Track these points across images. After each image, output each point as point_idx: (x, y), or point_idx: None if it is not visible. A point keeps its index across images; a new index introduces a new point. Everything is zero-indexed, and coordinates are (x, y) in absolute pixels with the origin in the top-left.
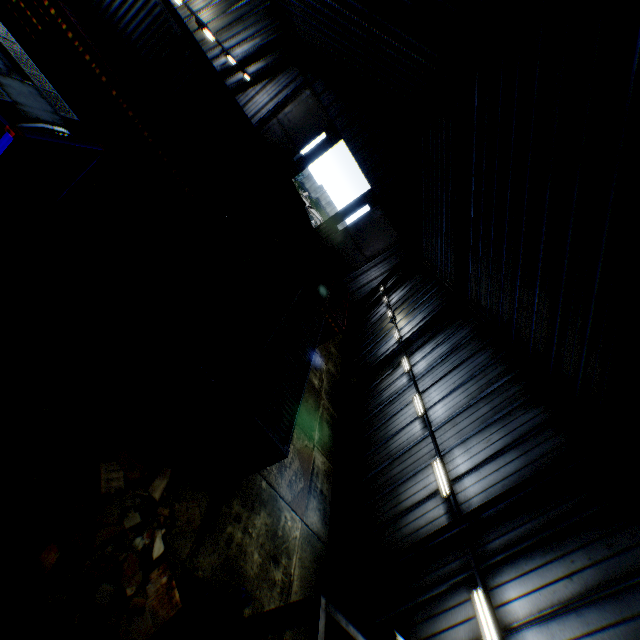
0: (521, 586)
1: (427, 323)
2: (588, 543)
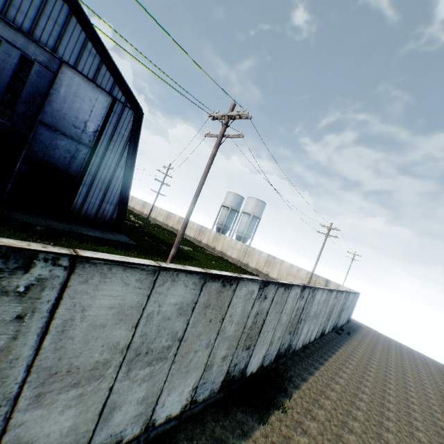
0: None
1: None
2: None
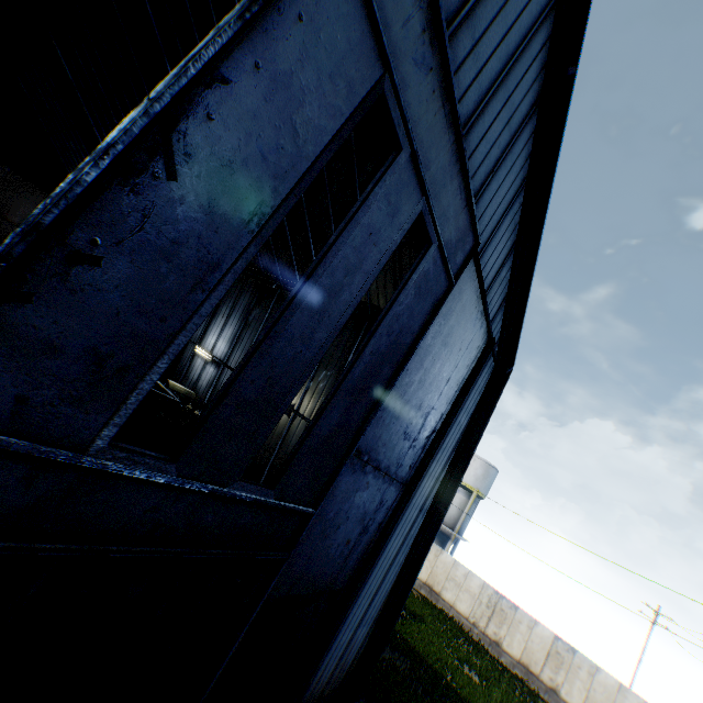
0: (212, 335)
1: None
2: (226, 302)
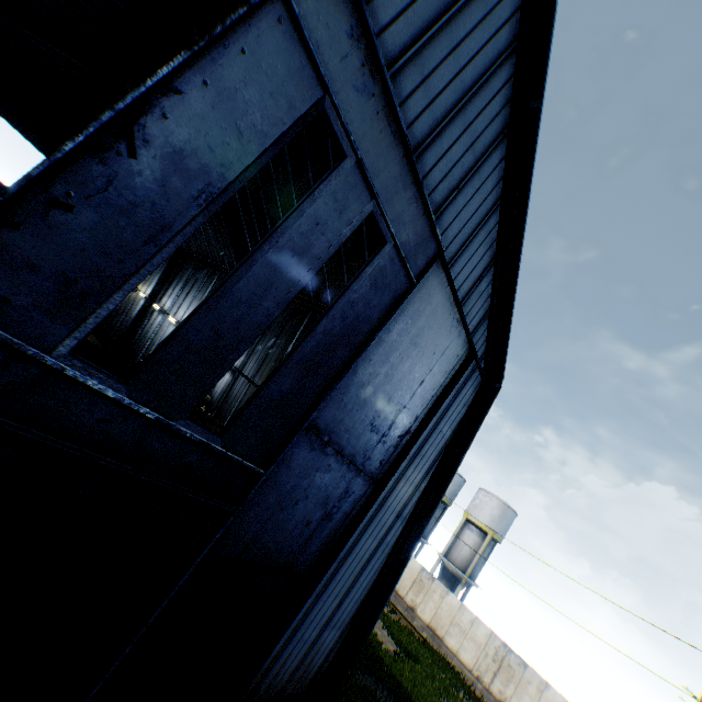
0: None
1: (164, 276)
2: None
